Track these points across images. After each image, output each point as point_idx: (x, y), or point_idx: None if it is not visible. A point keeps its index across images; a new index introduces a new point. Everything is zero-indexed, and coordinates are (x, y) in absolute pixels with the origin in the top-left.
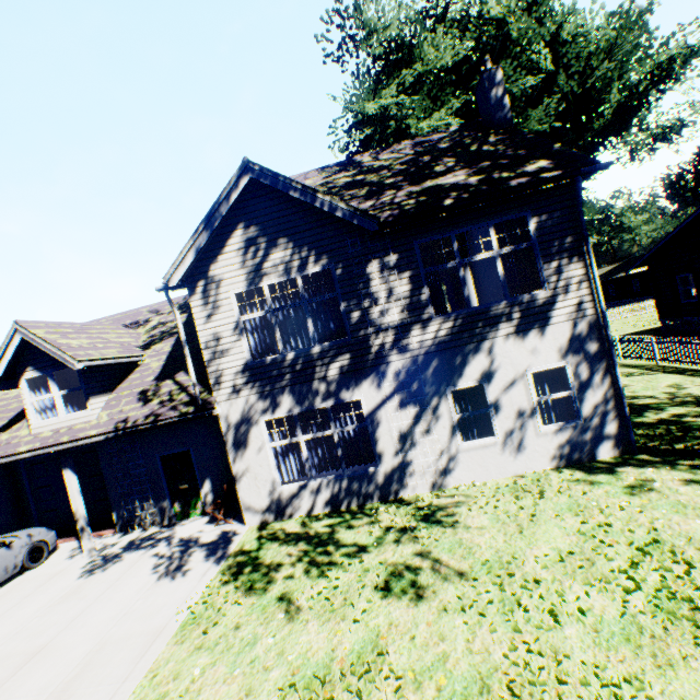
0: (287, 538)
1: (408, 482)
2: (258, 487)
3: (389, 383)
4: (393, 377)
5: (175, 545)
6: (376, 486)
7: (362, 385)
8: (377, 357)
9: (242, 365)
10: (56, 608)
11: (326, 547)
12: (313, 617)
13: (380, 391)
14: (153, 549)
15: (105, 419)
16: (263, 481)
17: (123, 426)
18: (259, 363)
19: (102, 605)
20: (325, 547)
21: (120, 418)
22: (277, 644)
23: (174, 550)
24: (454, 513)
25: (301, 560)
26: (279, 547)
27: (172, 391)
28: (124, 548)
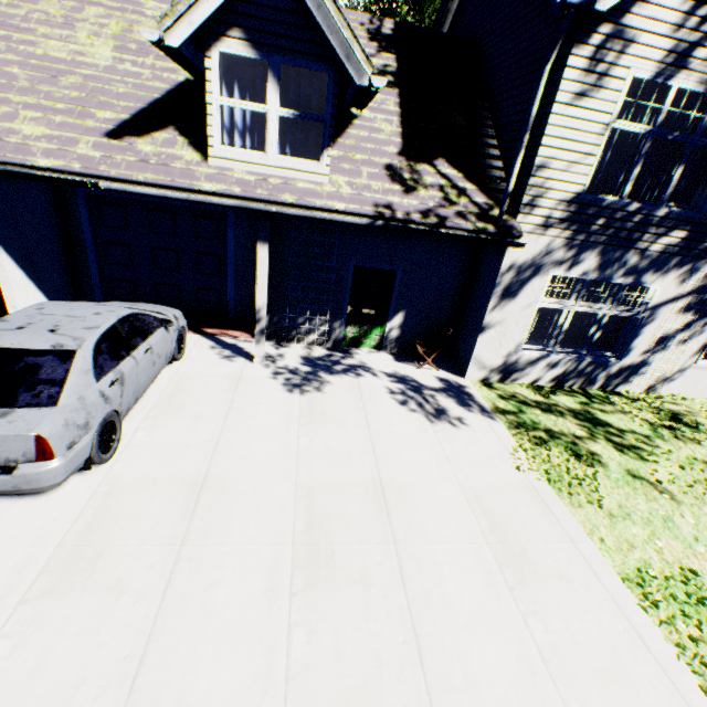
0: (541, 407)
1: (632, 381)
2: (500, 345)
3: (694, 282)
4: (700, 278)
5: (390, 380)
6: (606, 376)
7: (669, 274)
8: (706, 249)
9: (572, 194)
10: (317, 430)
11: (606, 428)
12: (697, 503)
13: (679, 287)
14: (362, 378)
15: (347, 190)
16: (508, 340)
17: (387, 213)
18: (593, 200)
19: (391, 439)
20: (604, 428)
21: (375, 199)
22: (698, 526)
23: (399, 387)
24: (699, 422)
25: (596, 437)
26: (546, 415)
27: (441, 186)
28: (307, 366)
